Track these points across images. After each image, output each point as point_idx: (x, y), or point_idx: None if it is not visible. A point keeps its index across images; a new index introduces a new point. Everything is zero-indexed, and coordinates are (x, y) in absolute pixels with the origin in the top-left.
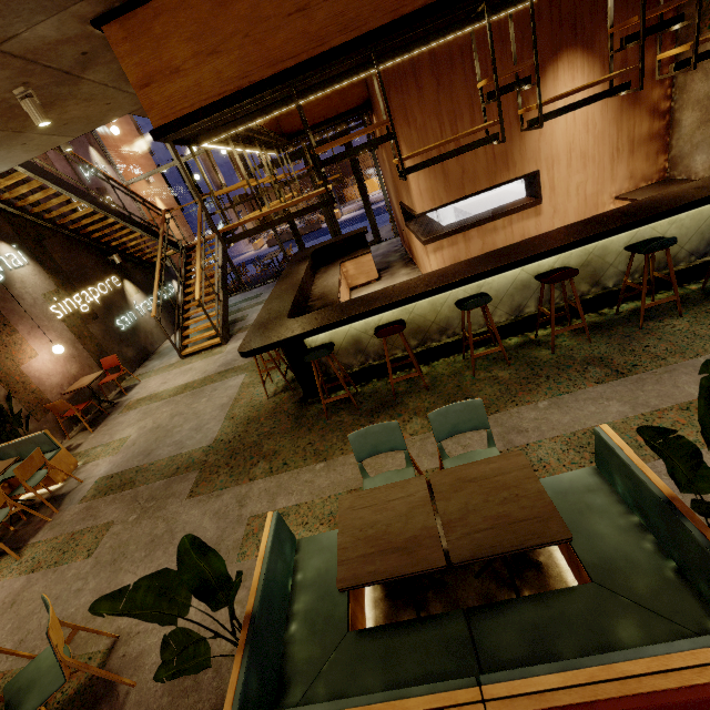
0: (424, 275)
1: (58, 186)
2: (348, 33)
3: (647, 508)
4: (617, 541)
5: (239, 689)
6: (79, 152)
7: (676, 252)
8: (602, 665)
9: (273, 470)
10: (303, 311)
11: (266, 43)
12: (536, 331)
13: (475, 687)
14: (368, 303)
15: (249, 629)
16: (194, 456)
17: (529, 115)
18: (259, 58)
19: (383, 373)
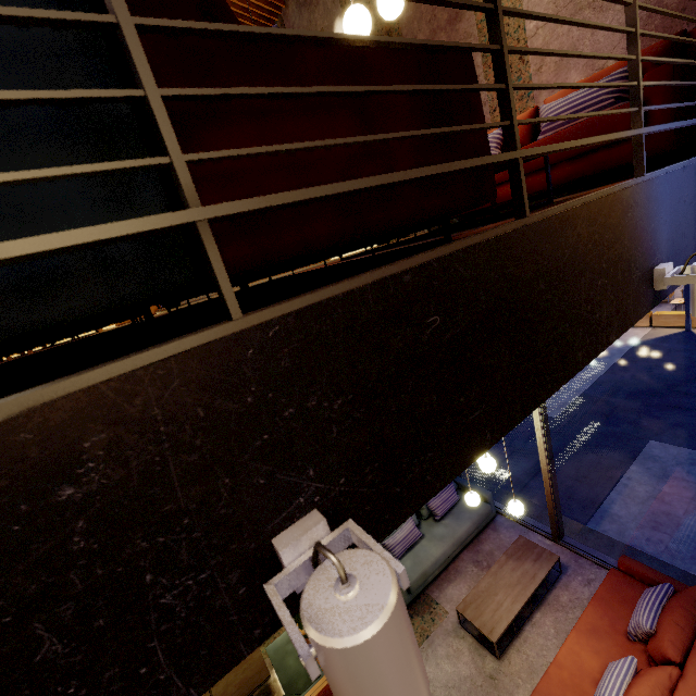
0: None
1: None
2: None
3: None
4: (295, 666)
5: None
6: None
7: None
8: None
9: None
10: None
11: None
12: None
13: None
14: None
15: None
16: None
17: None
18: None
19: None
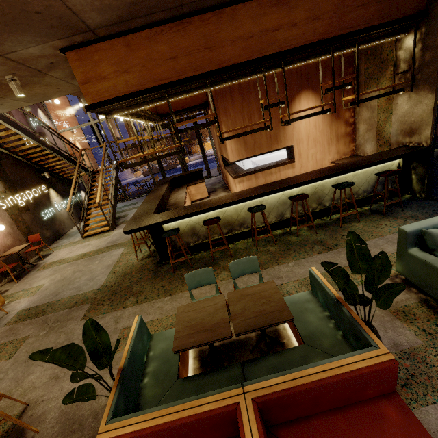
0: (231, 194)
1: (16, 129)
2: (196, 71)
3: (330, 306)
4: (317, 324)
5: (113, 405)
6: (31, 111)
7: (357, 190)
8: (300, 371)
9: (138, 302)
10: (163, 211)
11: (154, 71)
12: (290, 226)
13: (240, 388)
14: (200, 206)
15: (120, 375)
16: (88, 295)
17: (288, 118)
18: (149, 77)
19: (207, 247)
